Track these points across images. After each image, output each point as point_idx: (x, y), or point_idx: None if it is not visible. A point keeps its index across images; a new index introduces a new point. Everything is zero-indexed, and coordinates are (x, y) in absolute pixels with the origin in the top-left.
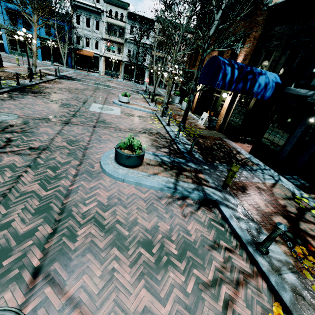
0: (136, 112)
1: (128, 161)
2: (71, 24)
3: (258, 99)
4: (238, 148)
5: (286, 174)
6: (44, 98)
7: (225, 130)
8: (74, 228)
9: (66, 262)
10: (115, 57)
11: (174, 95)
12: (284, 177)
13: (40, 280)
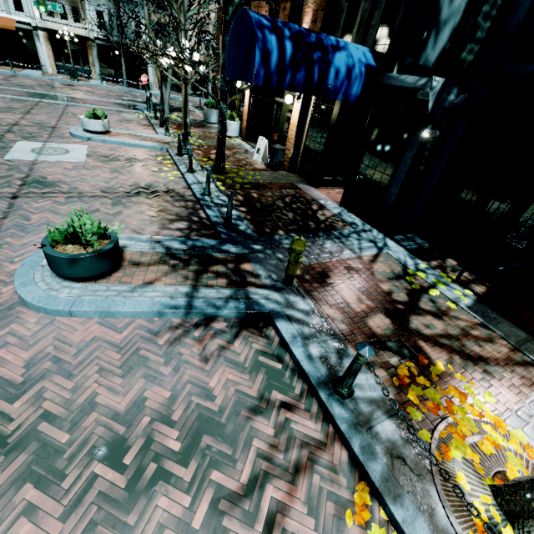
0: (123, 152)
1: (77, 269)
2: None
3: (344, 102)
4: (323, 198)
5: (396, 233)
6: None
7: (300, 167)
8: None
9: None
10: (71, 31)
11: (207, 107)
12: (392, 240)
13: None
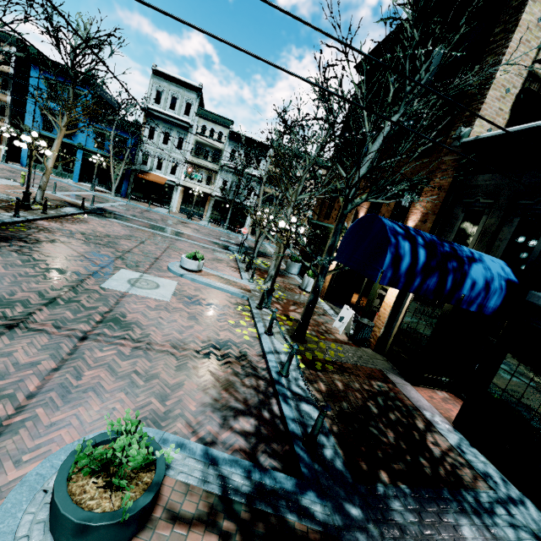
0: (207, 294)
1: (82, 540)
2: (139, 138)
3: (460, 301)
4: (426, 407)
5: None
6: (14, 253)
7: (390, 350)
8: None
9: None
10: (201, 189)
11: (291, 259)
12: None
13: None
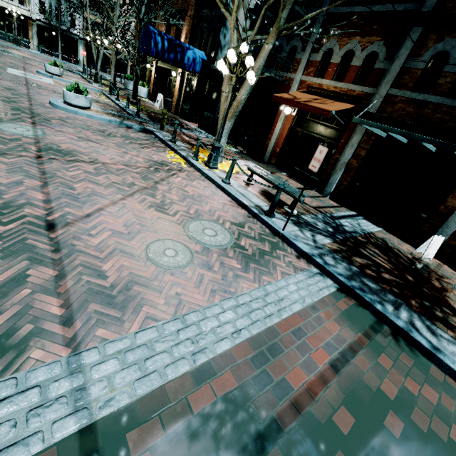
0: None
1: (78, 100)
2: None
3: (199, 78)
4: (189, 124)
5: None
6: None
7: (181, 112)
8: (47, 119)
9: (50, 125)
10: (15, 10)
11: (126, 79)
12: None
13: (38, 125)
